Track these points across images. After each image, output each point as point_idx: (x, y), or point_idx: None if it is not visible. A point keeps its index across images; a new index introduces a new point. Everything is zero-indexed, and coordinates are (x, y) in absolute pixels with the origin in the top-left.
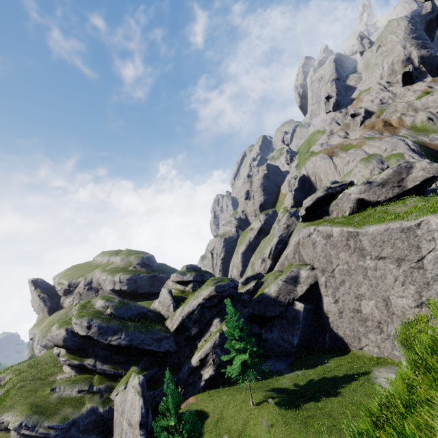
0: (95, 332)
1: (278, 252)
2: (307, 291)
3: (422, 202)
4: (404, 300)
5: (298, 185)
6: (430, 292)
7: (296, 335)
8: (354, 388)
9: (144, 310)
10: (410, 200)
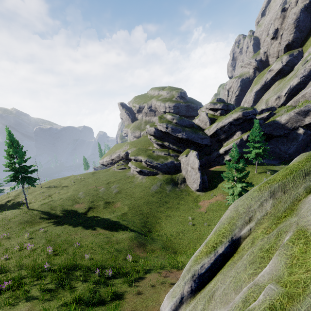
0: (170, 131)
1: (295, 92)
2: None
3: None
4: None
5: None
6: None
7: (291, 148)
8: None
9: (192, 123)
10: None
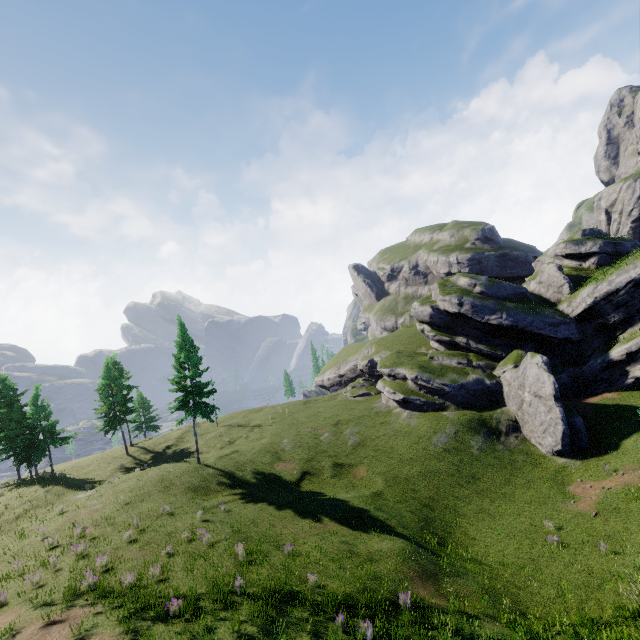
0: (468, 310)
1: None
2: None
3: None
4: None
5: None
6: None
7: None
8: None
9: (521, 290)
10: None
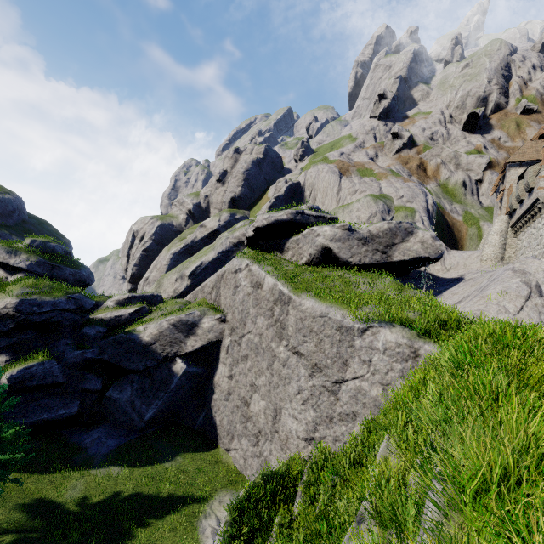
0: None
1: (208, 274)
2: (201, 348)
3: (393, 291)
4: (295, 423)
5: (284, 192)
6: (328, 431)
7: (154, 406)
8: (160, 532)
9: None
10: (383, 280)
